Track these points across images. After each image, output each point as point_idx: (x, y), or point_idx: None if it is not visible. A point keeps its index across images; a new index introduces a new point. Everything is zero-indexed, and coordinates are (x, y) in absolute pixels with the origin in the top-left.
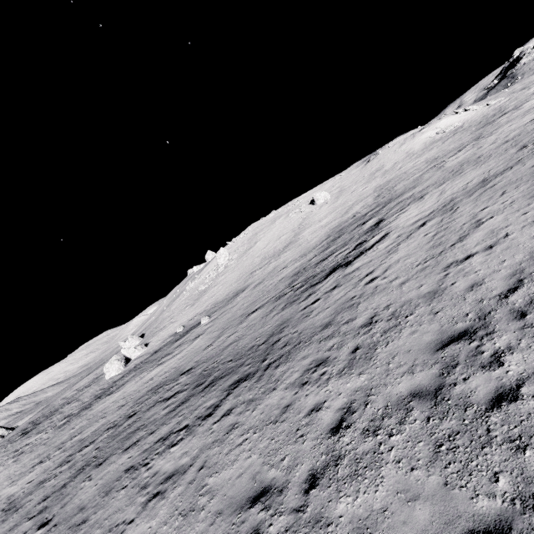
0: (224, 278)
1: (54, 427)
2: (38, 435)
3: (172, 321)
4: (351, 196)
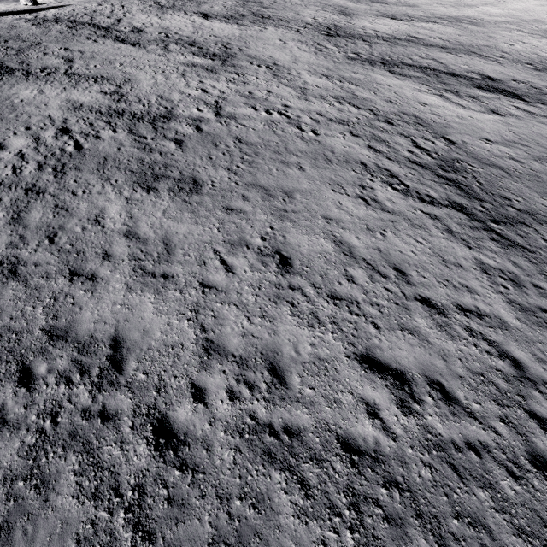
0: None
1: None
2: None
3: None
4: (540, 11)
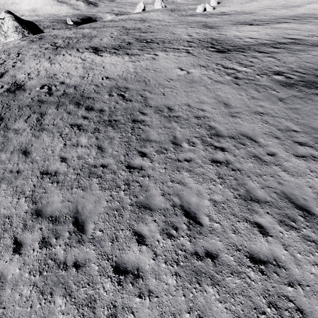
0: (264, 0)
1: (178, 15)
2: (174, 14)
3: (229, 6)
4: None
